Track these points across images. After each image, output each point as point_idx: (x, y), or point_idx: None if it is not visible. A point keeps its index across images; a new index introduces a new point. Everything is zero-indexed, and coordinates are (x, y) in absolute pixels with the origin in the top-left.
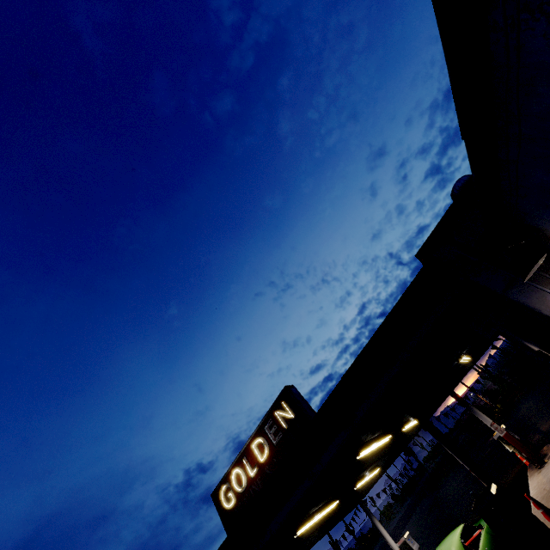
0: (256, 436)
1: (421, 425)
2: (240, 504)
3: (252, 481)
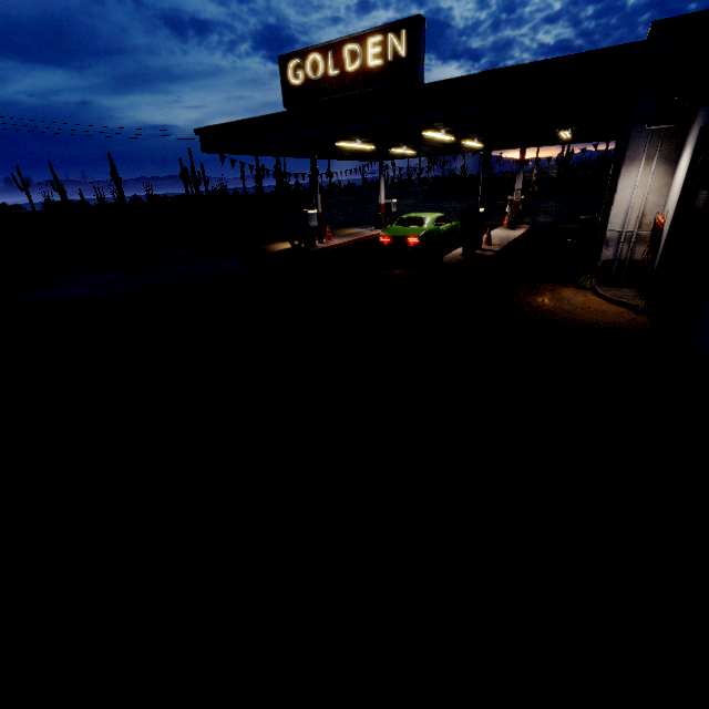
0: (355, 40)
1: (484, 151)
2: (306, 89)
3: (328, 79)
